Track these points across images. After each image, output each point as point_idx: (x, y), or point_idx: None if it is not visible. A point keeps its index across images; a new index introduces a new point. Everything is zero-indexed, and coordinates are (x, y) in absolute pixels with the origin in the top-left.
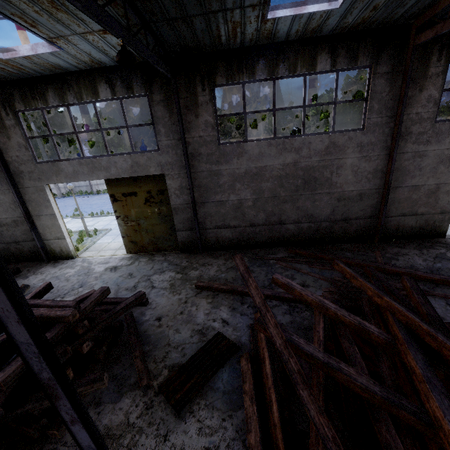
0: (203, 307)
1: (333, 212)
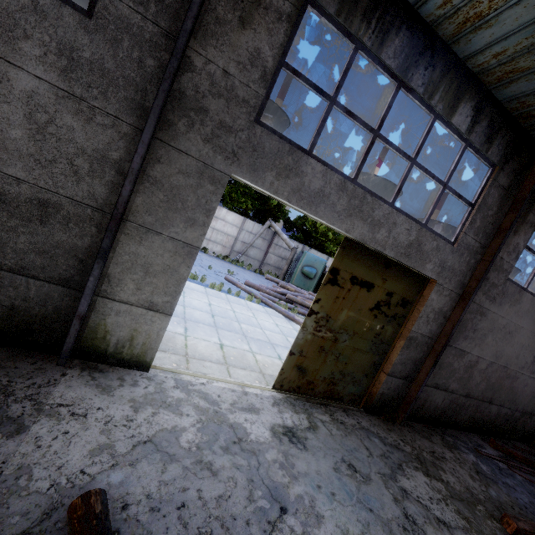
0: None
1: (529, 403)
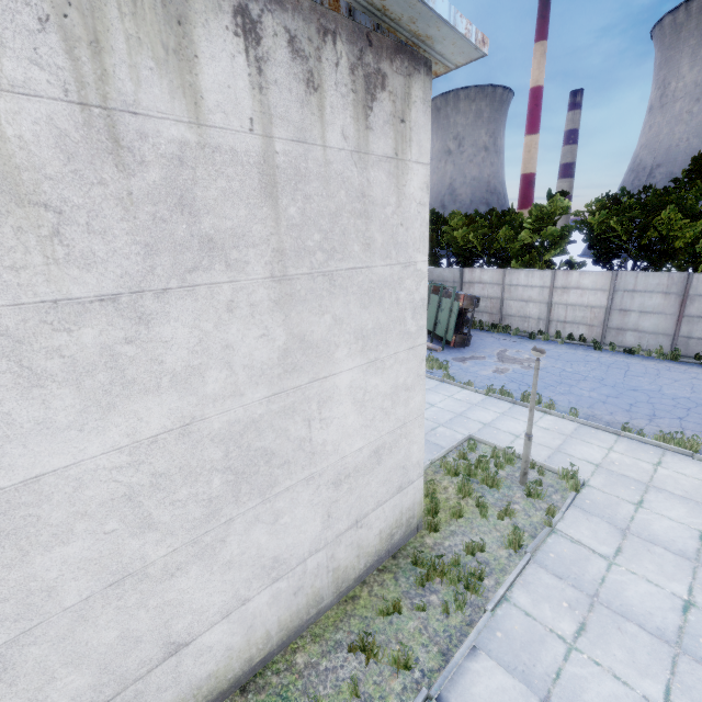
0: None
1: None
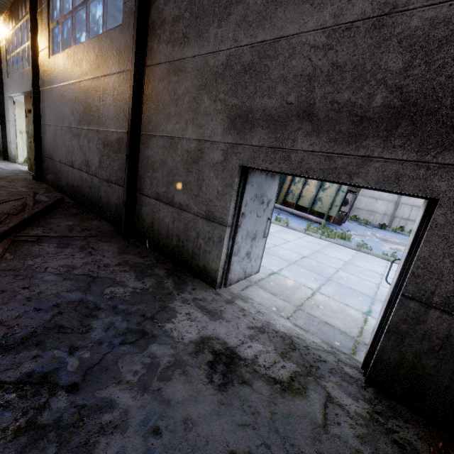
0: None
1: (101, 164)
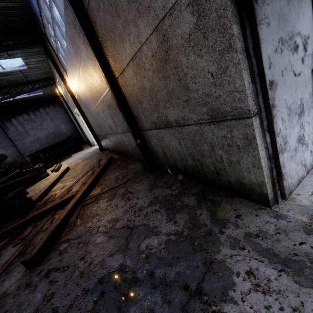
0: (51, 180)
1: (115, 123)
